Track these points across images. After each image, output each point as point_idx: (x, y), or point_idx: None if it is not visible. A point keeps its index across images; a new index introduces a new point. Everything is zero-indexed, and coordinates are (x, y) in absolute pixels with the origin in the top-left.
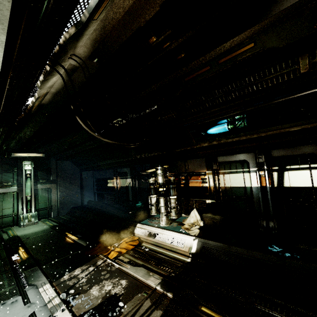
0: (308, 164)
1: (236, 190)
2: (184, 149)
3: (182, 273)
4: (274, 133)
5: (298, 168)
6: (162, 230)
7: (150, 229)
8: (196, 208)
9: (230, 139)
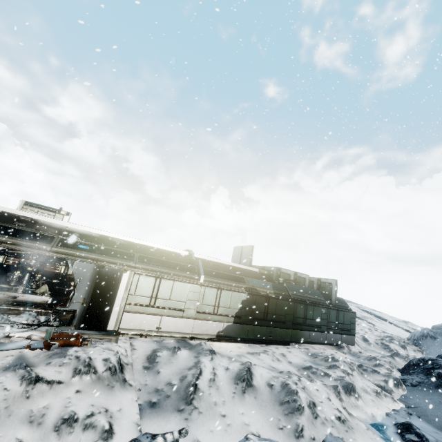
0: None
1: None
2: None
3: (49, 308)
4: None
5: None
6: (23, 294)
7: (10, 294)
8: (47, 284)
9: None
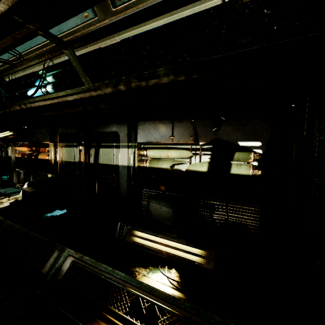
0: (114, 142)
1: (69, 165)
2: (6, 112)
3: None
4: (59, 101)
5: (108, 145)
6: None
7: None
8: (29, 182)
9: (32, 103)
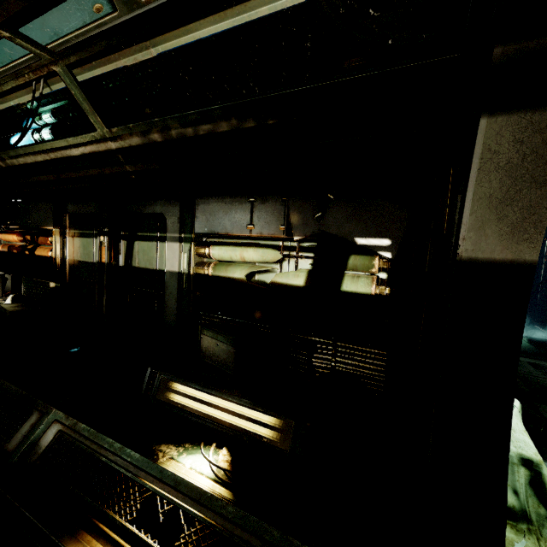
0: (157, 232)
1: (84, 268)
2: None
3: None
4: (58, 157)
5: (148, 236)
6: None
7: None
8: (15, 295)
9: (14, 159)
